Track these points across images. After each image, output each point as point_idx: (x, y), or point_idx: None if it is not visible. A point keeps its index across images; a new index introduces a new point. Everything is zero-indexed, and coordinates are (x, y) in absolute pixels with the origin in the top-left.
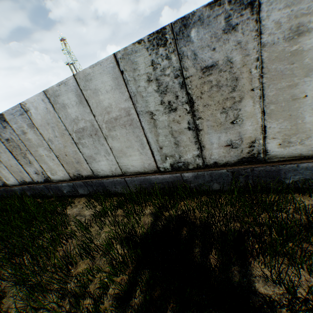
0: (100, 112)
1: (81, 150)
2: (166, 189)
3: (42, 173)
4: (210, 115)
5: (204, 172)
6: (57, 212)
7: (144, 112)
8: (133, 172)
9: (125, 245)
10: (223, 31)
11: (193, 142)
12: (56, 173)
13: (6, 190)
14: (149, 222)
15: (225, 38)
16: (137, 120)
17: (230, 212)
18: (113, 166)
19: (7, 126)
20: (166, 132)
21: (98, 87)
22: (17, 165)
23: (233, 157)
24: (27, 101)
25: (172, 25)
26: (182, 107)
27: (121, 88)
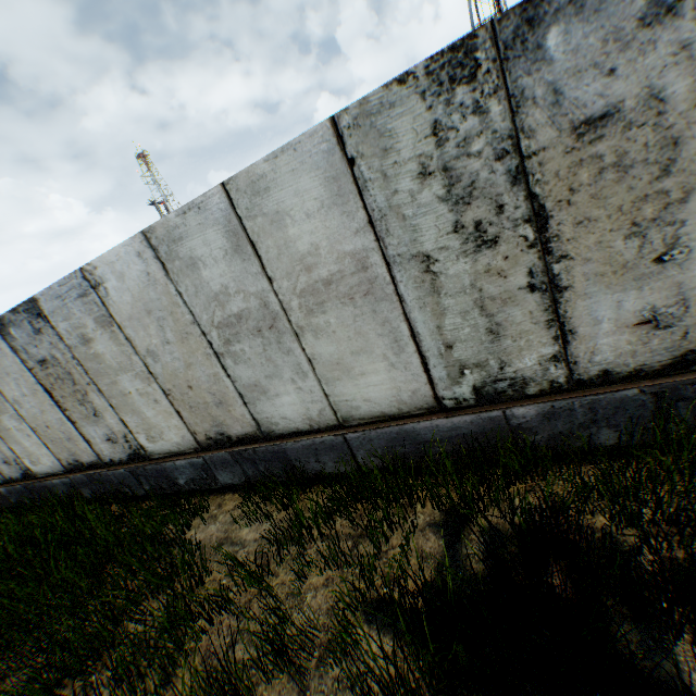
0: (288, 270)
1: (231, 371)
2: (458, 454)
3: (125, 439)
4: (592, 247)
5: (572, 400)
6: (169, 536)
7: (406, 258)
8: (367, 418)
9: (406, 630)
10: (639, 22)
11: (541, 323)
12: (162, 436)
13: (30, 490)
14: (435, 551)
15: (643, 39)
16: (385, 280)
17: (686, 507)
18: (313, 404)
19: (43, 329)
20: (465, 304)
21: (284, 206)
22: (63, 423)
23: (656, 352)
24: (98, 261)
25: (494, 25)
26: (514, 234)
27: (345, 202)
